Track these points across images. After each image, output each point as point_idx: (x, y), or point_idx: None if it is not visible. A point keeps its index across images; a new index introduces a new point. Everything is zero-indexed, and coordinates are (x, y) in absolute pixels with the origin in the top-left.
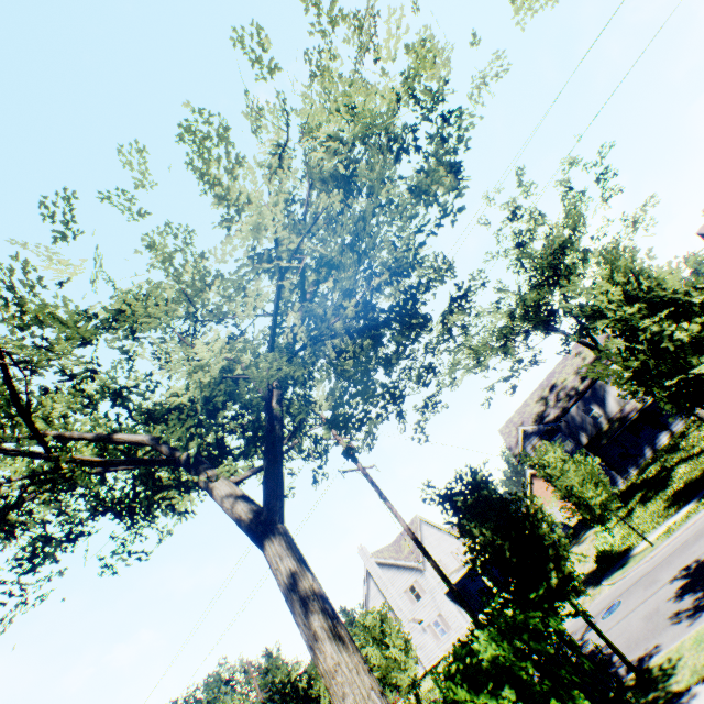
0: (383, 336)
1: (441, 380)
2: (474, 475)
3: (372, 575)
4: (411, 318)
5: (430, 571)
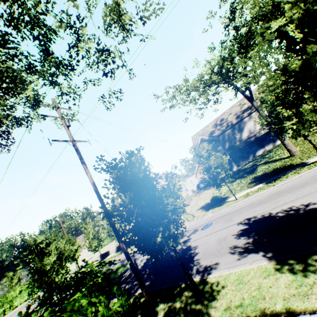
0: None
1: (165, 103)
2: (128, 157)
3: None
4: None
5: None
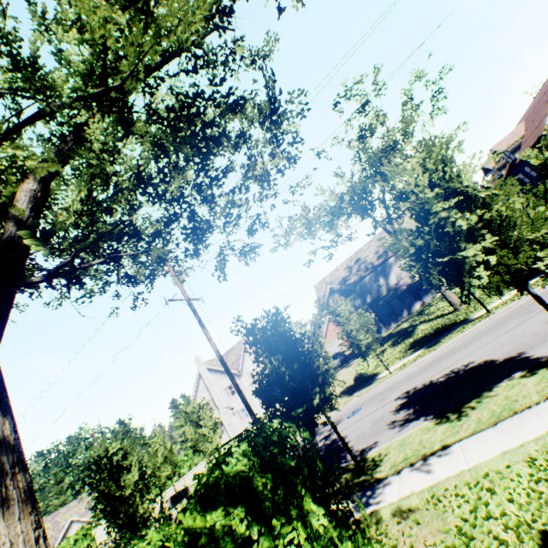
0: (166, 140)
1: (278, 240)
2: (276, 316)
3: (202, 377)
4: (195, 114)
5: (245, 377)
